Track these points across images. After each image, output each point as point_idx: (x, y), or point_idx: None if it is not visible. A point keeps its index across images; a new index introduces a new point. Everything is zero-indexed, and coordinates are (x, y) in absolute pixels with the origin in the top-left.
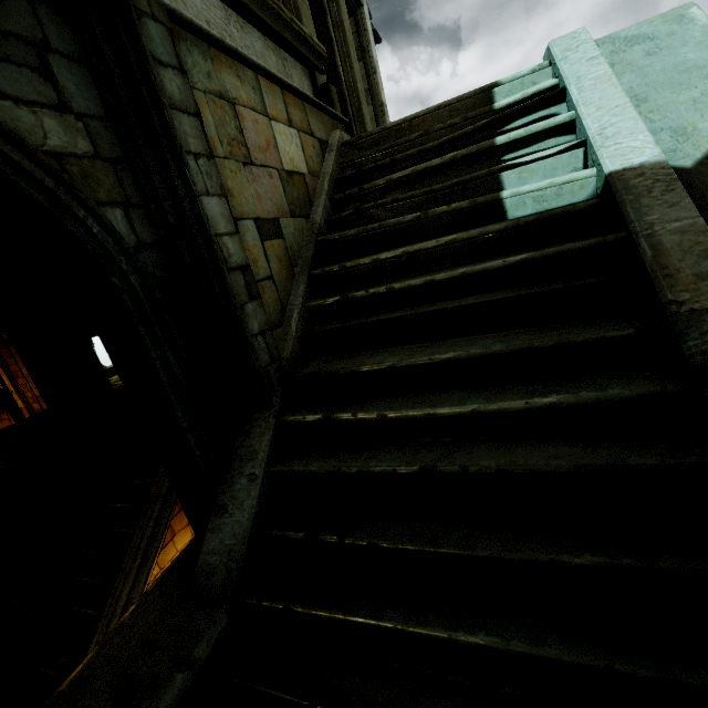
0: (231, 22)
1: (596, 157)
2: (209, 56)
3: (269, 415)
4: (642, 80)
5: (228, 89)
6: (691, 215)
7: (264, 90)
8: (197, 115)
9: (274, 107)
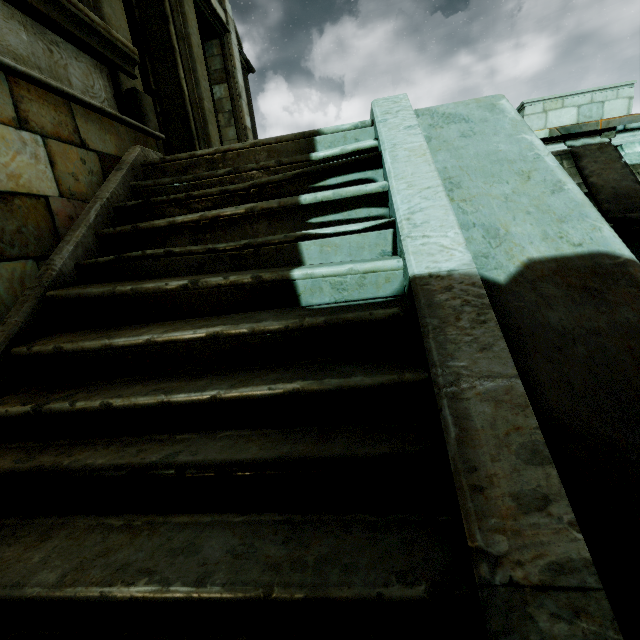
0: None
1: (402, 248)
2: None
3: None
4: (456, 161)
5: None
6: (507, 371)
7: None
8: None
9: None
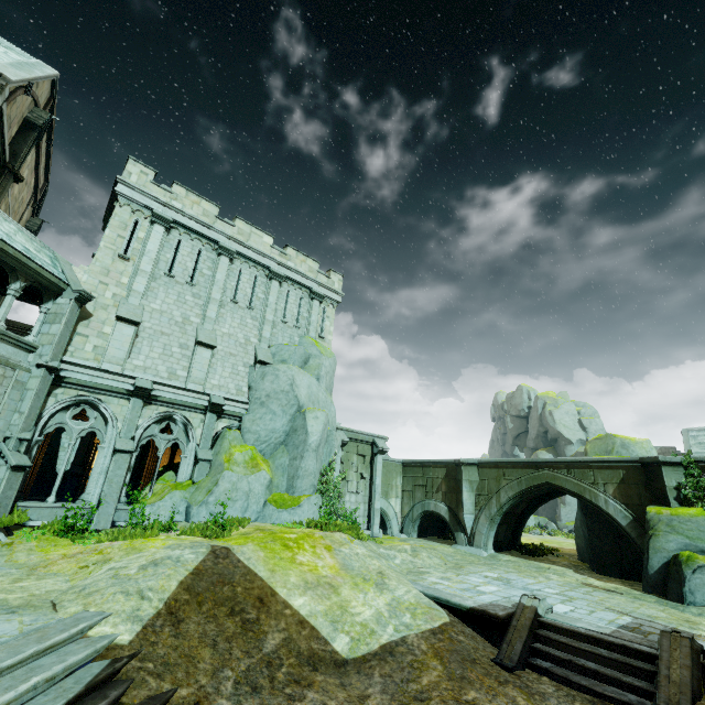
0: None
1: None
2: None
3: None
4: None
5: None
6: None
7: None
8: None
9: None
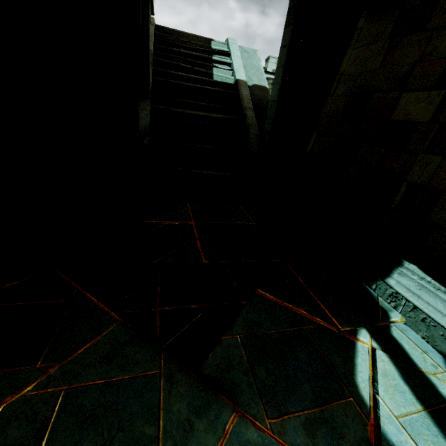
0: None
1: (235, 74)
2: None
3: (149, 101)
4: (246, 62)
5: None
6: (248, 93)
7: None
8: None
9: None
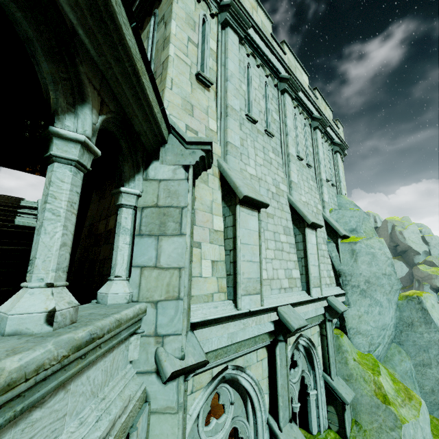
0: None
1: None
2: None
3: None
4: None
5: None
6: None
7: None
8: None
9: None
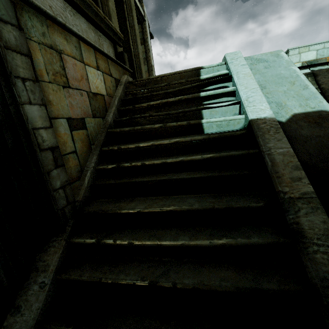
0: (67, 10)
1: (245, 110)
2: (45, 24)
3: (61, 239)
4: (263, 78)
5: (57, 44)
6: (287, 146)
7: (83, 49)
8: (28, 55)
9: (89, 59)
